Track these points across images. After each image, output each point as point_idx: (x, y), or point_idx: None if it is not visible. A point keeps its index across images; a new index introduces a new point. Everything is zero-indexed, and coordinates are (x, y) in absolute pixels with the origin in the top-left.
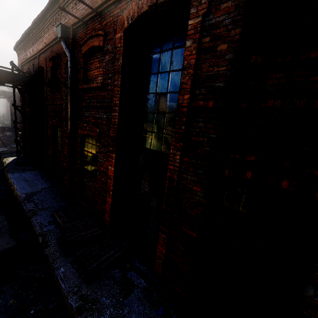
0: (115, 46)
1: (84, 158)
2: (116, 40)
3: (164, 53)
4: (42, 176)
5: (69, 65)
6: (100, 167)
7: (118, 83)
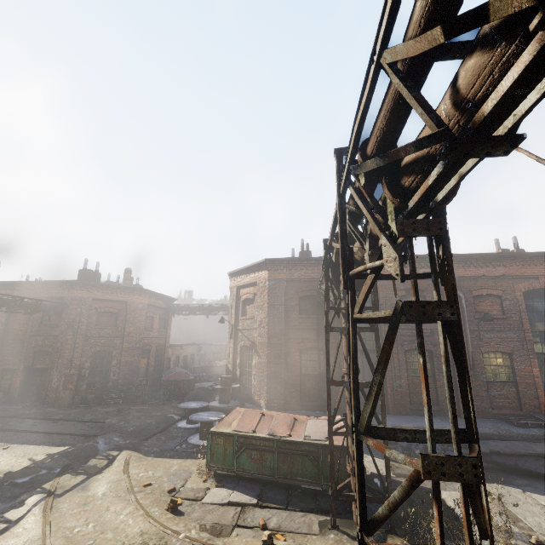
0: (516, 298)
1: (486, 371)
2: (516, 295)
3: (536, 303)
4: (397, 415)
5: (464, 302)
6: (520, 372)
7: (526, 317)
